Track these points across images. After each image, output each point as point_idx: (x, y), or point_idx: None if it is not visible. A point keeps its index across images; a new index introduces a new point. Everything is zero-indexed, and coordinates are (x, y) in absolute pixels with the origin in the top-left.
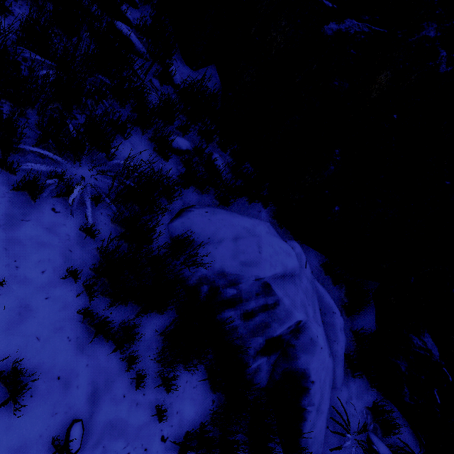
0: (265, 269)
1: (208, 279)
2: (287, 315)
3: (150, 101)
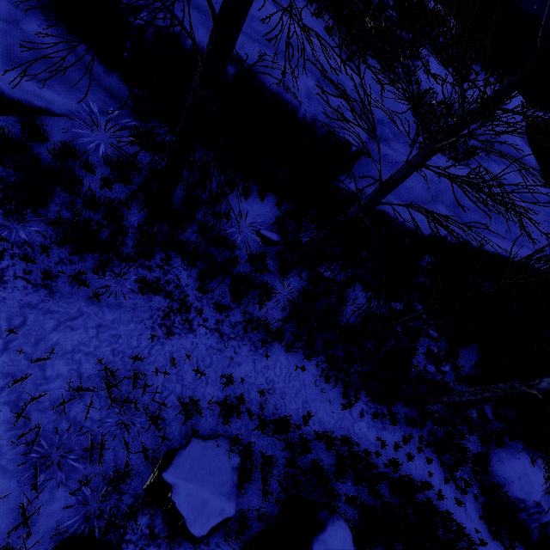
0: (537, 496)
1: (511, 501)
2: (548, 515)
3: None
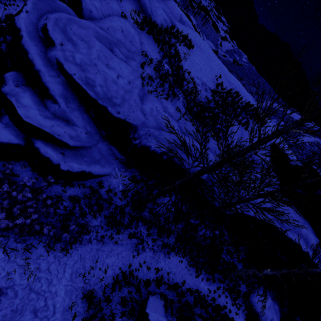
0: (266, 310)
1: (256, 312)
2: (270, 317)
3: (238, 269)
